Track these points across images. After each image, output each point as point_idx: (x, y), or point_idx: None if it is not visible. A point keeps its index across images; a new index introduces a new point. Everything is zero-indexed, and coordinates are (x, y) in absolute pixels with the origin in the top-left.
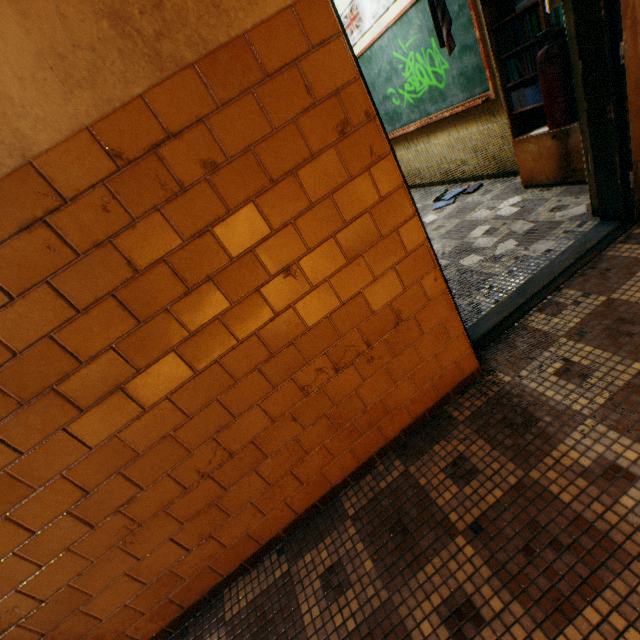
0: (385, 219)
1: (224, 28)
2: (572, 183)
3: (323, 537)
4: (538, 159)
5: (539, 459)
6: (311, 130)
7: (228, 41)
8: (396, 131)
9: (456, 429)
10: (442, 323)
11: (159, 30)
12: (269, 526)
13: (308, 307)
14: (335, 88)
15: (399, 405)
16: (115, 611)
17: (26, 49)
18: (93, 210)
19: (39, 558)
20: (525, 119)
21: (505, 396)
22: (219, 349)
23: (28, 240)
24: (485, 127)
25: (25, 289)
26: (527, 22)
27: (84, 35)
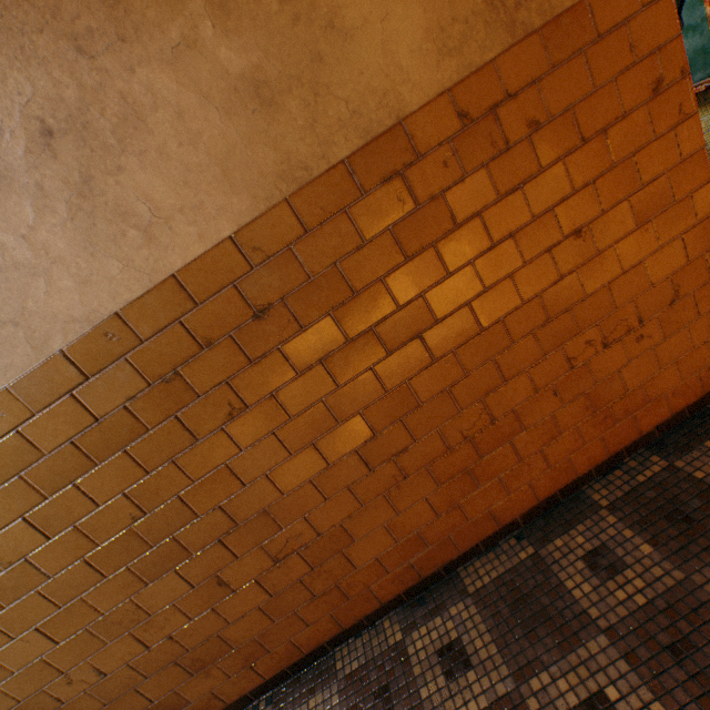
0: (680, 183)
1: None
2: None
3: (572, 525)
4: None
5: None
6: (626, 89)
7: (571, 6)
8: None
9: None
10: None
11: (518, 1)
12: (509, 508)
13: (589, 273)
14: (656, 46)
15: (658, 395)
16: (367, 562)
17: (420, 25)
18: (435, 165)
19: (326, 491)
20: None
21: None
22: (504, 308)
23: (385, 191)
24: (703, 119)
25: (373, 235)
26: None
27: (462, 10)
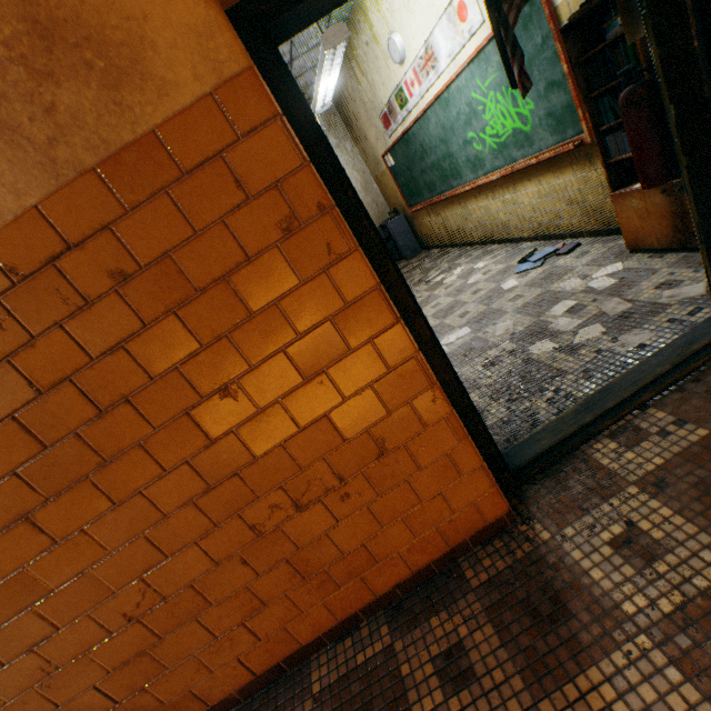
0: (355, 328)
1: (129, 126)
2: (694, 249)
3: None
4: (645, 218)
5: (558, 683)
6: (246, 229)
7: (134, 139)
8: (479, 179)
9: (464, 598)
10: (448, 454)
11: (52, 136)
12: (219, 685)
13: (255, 432)
14: (275, 179)
15: (391, 553)
16: None
17: None
18: None
19: None
20: (629, 167)
21: (536, 563)
22: (143, 478)
23: None
24: (581, 175)
25: None
26: (621, 52)
27: None
